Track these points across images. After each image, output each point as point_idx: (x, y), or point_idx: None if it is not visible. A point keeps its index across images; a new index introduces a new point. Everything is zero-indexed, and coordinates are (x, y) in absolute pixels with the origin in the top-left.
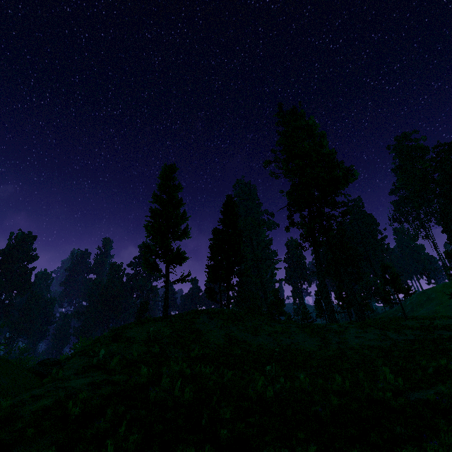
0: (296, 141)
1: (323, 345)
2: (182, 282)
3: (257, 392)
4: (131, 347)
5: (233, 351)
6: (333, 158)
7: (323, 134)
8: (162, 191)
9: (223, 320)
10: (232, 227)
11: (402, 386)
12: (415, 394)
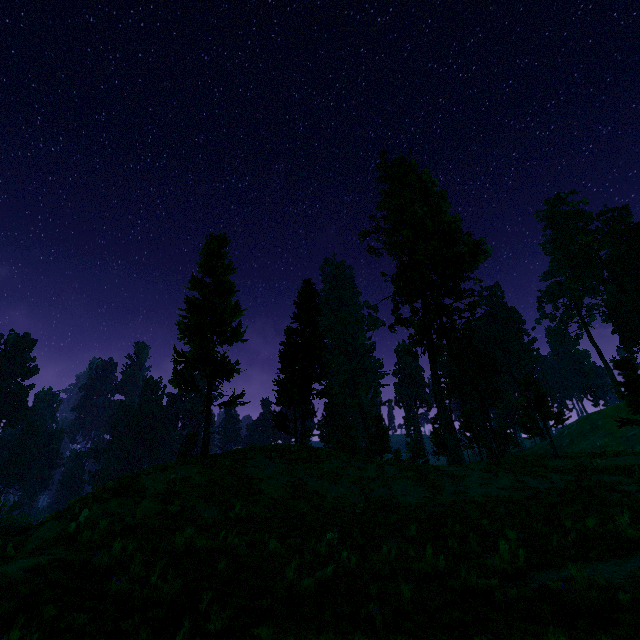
0: (404, 203)
1: (432, 496)
2: (231, 406)
3: (289, 579)
4: (138, 505)
5: (297, 508)
6: (456, 228)
7: (442, 194)
8: (205, 272)
9: (289, 461)
10: (310, 326)
11: (522, 564)
12: (540, 576)
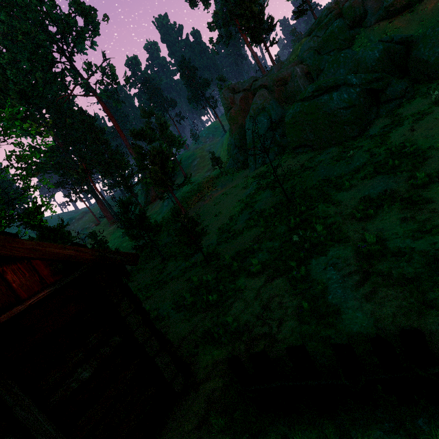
0: None
1: None
2: None
3: None
4: None
5: None
6: None
7: None
8: None
9: None
10: None
11: None
12: None
